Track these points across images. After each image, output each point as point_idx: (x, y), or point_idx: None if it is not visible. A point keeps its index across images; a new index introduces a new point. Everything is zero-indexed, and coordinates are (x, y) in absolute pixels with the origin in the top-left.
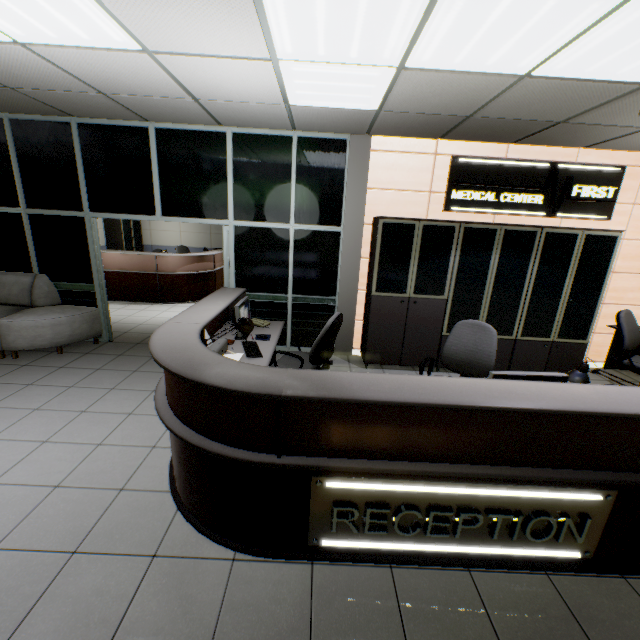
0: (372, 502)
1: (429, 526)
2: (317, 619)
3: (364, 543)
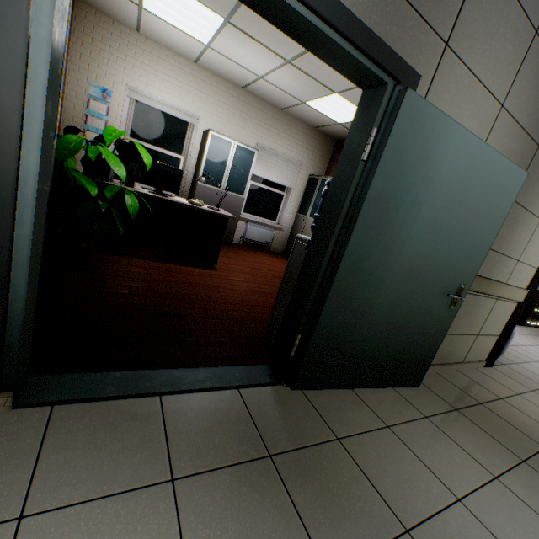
0: (535, 313)
1: (538, 318)
2: (537, 332)
3: (530, 322)
